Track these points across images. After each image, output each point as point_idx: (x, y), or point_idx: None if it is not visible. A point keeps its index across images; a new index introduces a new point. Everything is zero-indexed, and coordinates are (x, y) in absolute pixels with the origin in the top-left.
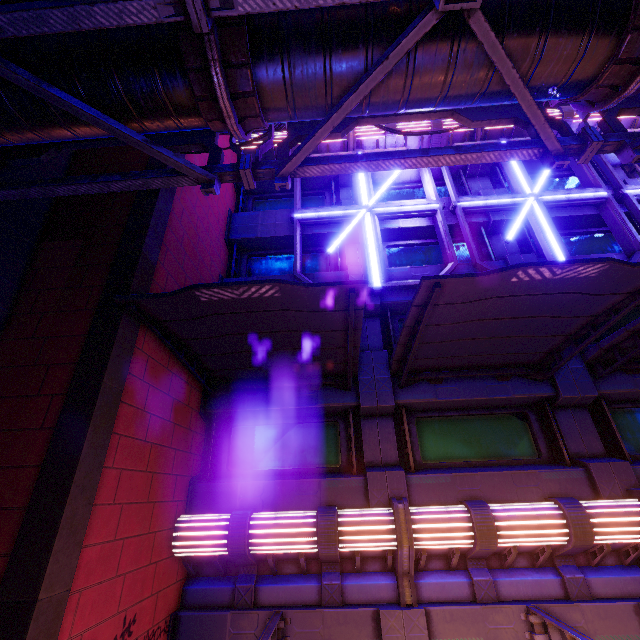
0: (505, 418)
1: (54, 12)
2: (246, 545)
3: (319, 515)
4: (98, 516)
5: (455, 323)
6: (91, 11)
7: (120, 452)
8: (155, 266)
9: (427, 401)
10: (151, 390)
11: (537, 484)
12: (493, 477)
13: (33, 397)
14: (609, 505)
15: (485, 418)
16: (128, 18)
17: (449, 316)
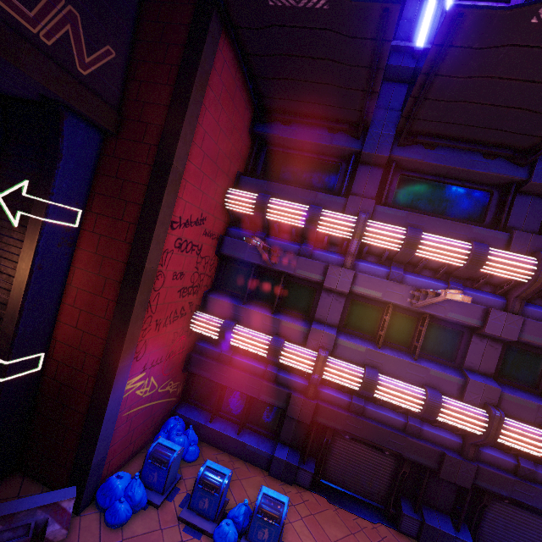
0: (472, 192)
1: None
2: (264, 211)
3: (310, 207)
4: (194, 149)
5: (466, 78)
6: None
7: (205, 120)
8: None
9: (415, 161)
10: (224, 89)
11: (466, 234)
12: (436, 221)
13: (161, 64)
14: (509, 254)
15: (456, 188)
16: None
17: (463, 66)
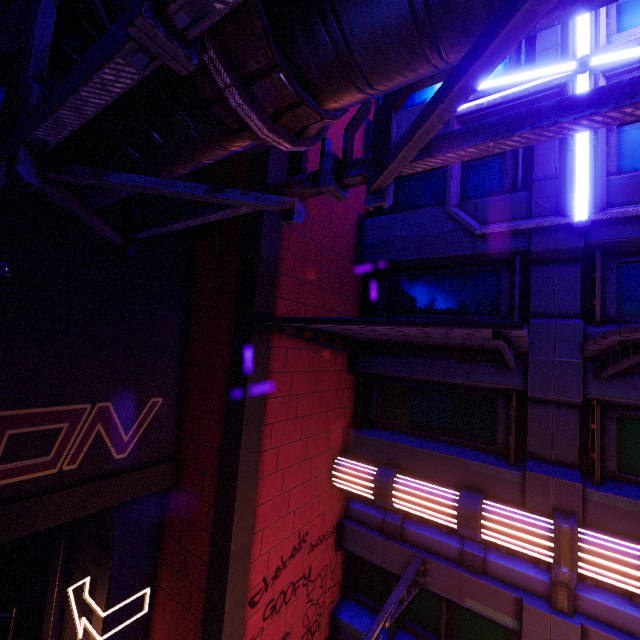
0: None
1: (61, 112)
2: (389, 502)
3: (460, 502)
4: (265, 484)
5: None
6: (82, 97)
7: (275, 435)
8: (277, 263)
9: None
10: (294, 375)
11: None
12: None
13: (210, 394)
14: None
15: None
16: (113, 87)
17: None
